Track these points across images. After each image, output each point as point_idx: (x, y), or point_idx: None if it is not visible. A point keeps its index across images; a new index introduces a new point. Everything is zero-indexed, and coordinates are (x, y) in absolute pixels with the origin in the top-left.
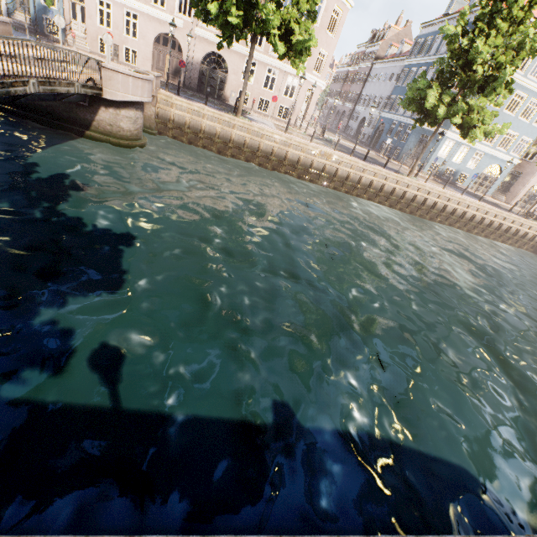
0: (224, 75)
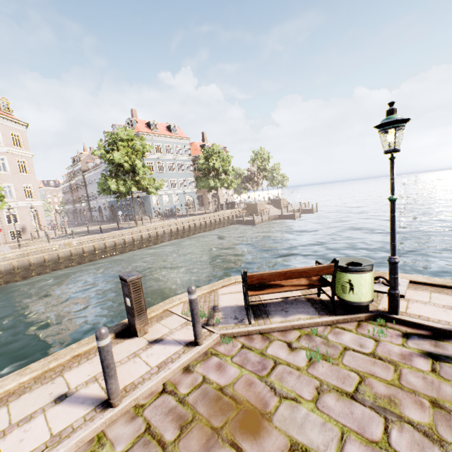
0: None
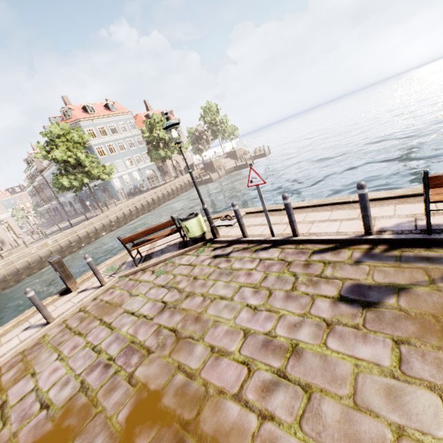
0: None
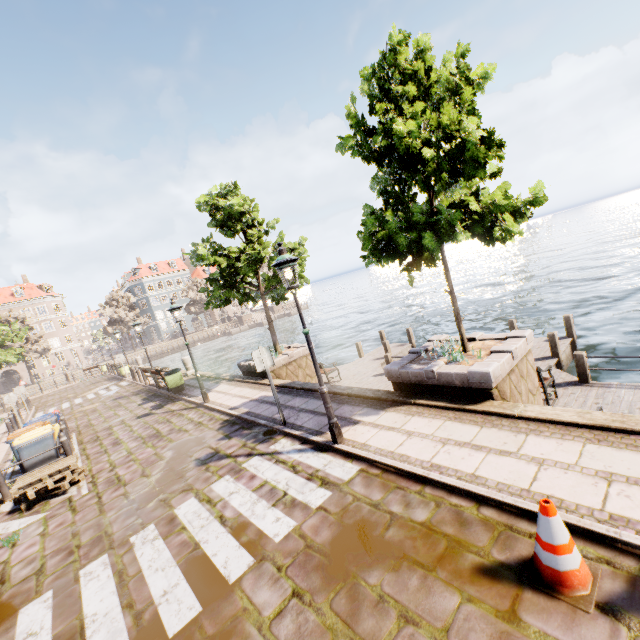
0: (18, 375)
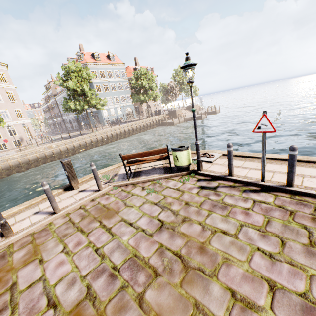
0: None
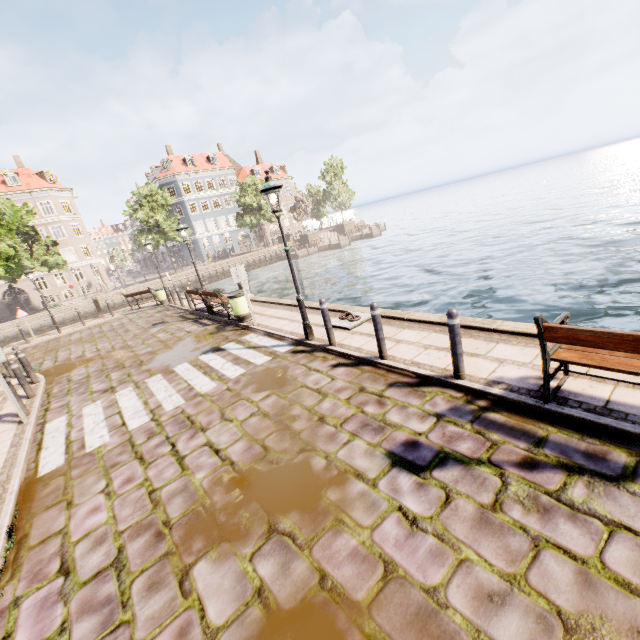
0: (26, 296)
